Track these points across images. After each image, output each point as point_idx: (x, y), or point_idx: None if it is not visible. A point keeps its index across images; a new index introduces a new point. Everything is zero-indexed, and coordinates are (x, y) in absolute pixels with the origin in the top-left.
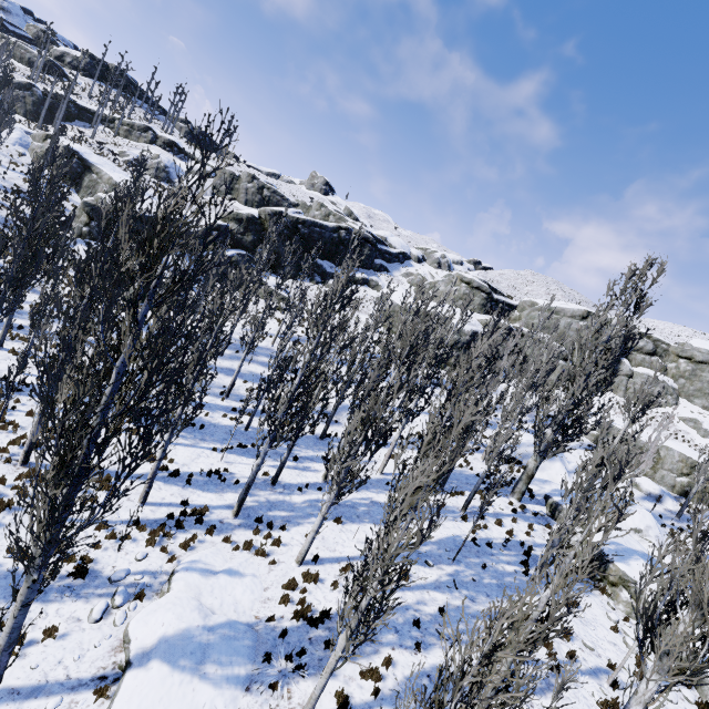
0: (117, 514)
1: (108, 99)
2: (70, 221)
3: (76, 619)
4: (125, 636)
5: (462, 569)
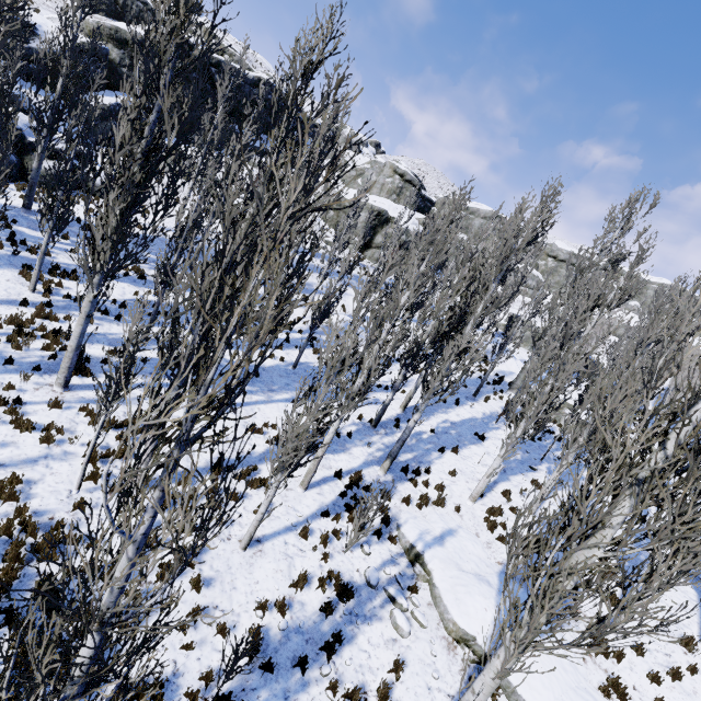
0: (297, 511)
1: None
2: None
3: (392, 641)
4: (465, 635)
5: (548, 466)
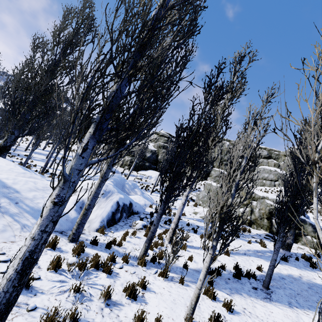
0: None
1: None
2: None
3: None
4: None
5: None
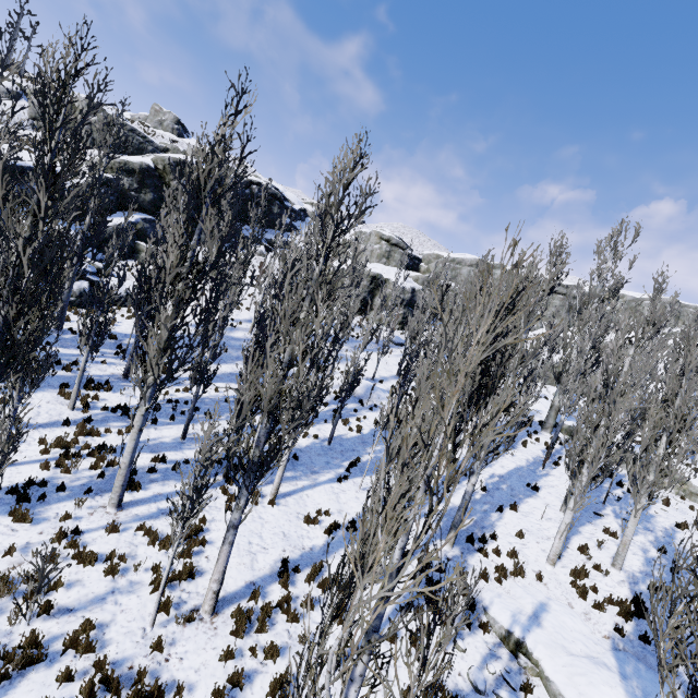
0: None
1: None
2: None
3: None
4: None
5: (613, 508)
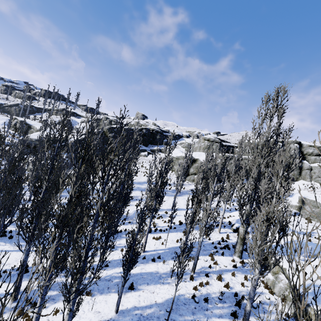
0: None
1: (46, 102)
2: None
3: None
4: None
5: None
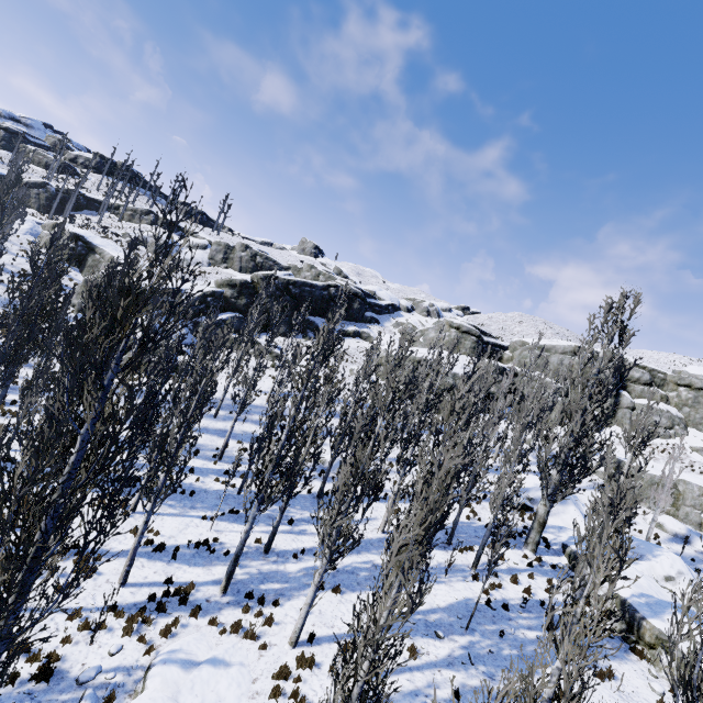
0: (94, 599)
1: (114, 190)
2: (69, 297)
3: None
4: None
5: (477, 640)
